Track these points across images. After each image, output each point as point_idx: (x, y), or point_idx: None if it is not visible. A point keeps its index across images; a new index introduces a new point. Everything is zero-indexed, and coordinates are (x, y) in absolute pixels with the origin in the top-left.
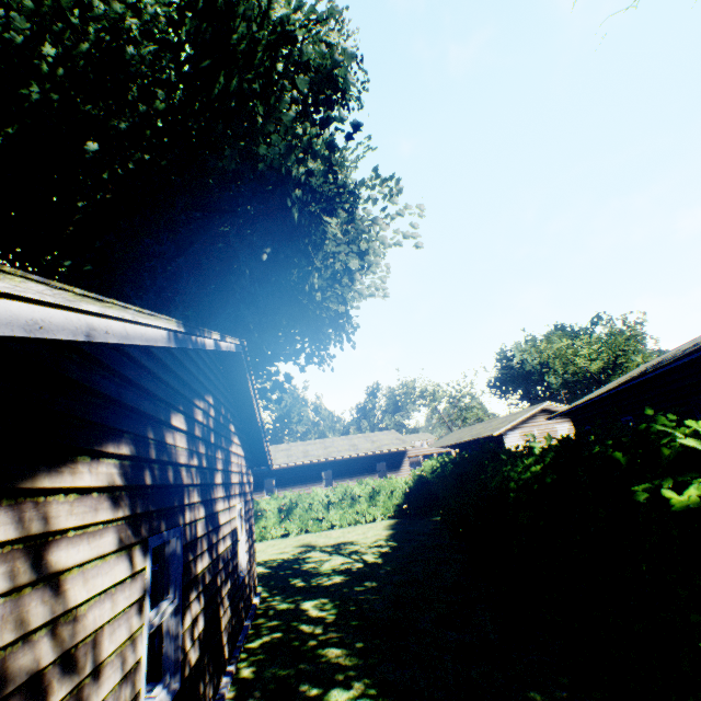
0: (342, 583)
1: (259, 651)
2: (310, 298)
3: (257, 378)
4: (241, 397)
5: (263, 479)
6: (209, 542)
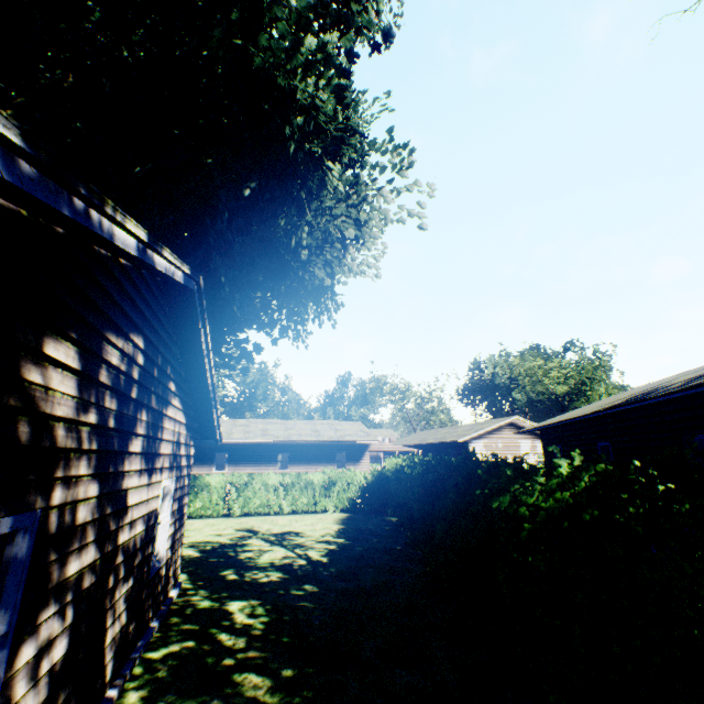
0: (279, 582)
1: (158, 666)
2: (294, 257)
3: (224, 343)
4: (190, 351)
5: (215, 452)
6: (101, 531)
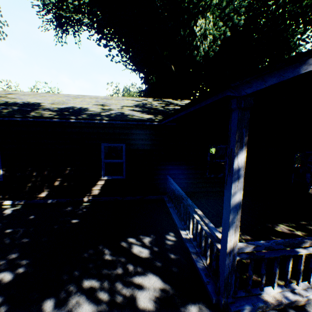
0: None
1: None
2: None
3: None
4: None
5: None
6: None
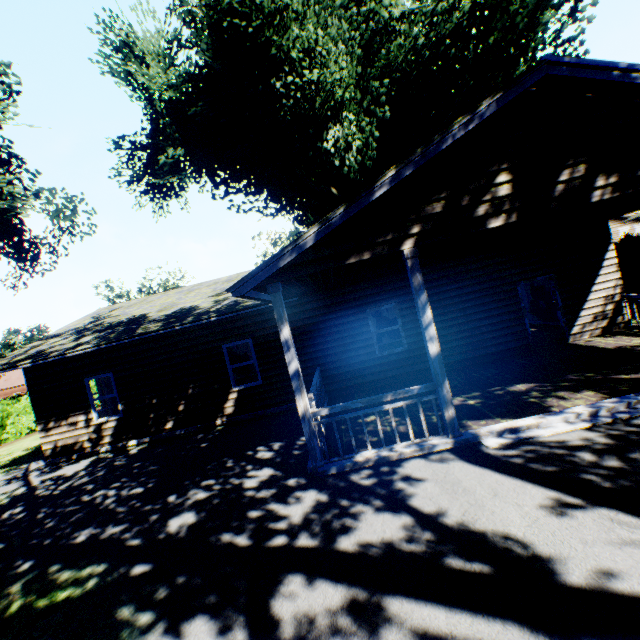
0: None
1: None
2: None
3: None
4: None
5: None
6: None
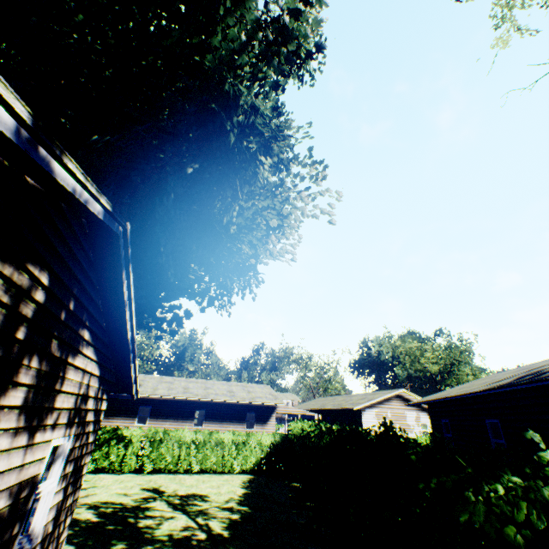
0: None
1: None
2: (226, 232)
3: (159, 307)
4: (112, 301)
5: (139, 405)
6: None
